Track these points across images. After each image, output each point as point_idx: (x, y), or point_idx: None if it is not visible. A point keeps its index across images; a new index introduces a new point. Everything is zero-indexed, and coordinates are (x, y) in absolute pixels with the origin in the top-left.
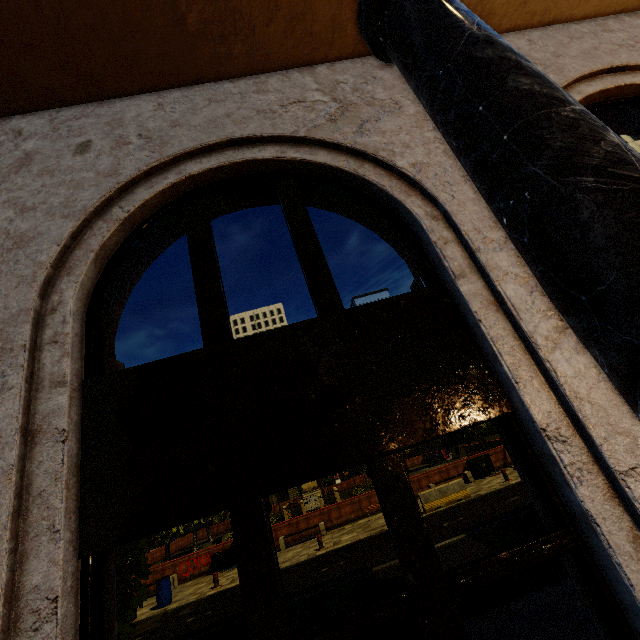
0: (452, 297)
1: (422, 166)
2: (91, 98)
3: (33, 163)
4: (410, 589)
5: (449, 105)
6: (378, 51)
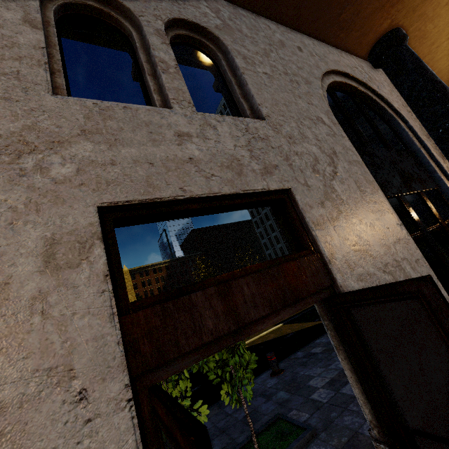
0: (414, 154)
1: (400, 109)
2: (289, 25)
3: (286, 46)
4: (438, 223)
5: (423, 91)
6: (377, 61)
